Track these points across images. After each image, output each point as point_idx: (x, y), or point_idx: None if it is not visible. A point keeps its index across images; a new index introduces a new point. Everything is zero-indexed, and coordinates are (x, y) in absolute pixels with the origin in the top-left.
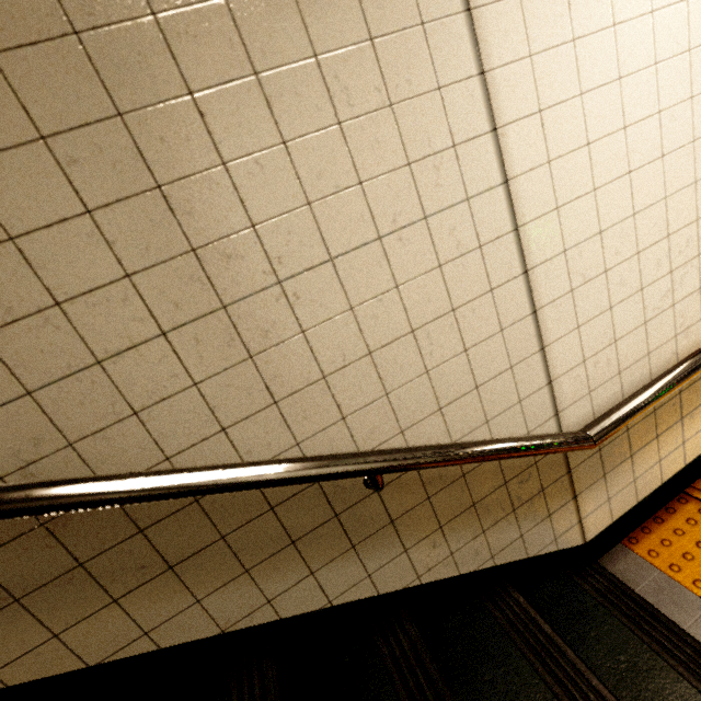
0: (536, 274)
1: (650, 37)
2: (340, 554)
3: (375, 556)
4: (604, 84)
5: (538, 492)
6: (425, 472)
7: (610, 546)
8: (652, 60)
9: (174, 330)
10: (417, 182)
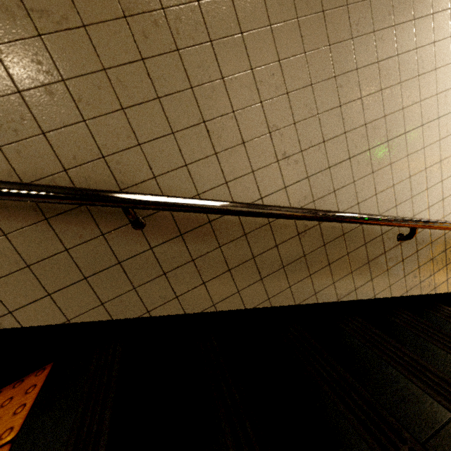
0: None
1: None
2: (382, 272)
3: (393, 277)
4: None
5: None
6: (418, 238)
7: None
8: None
9: (352, 157)
10: (438, 102)
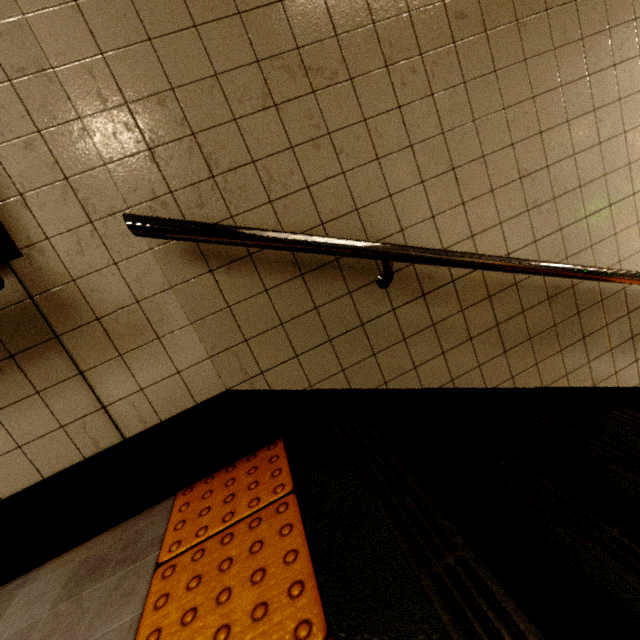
0: None
1: None
2: None
3: None
4: None
5: None
6: None
7: None
8: None
9: (613, 204)
10: None
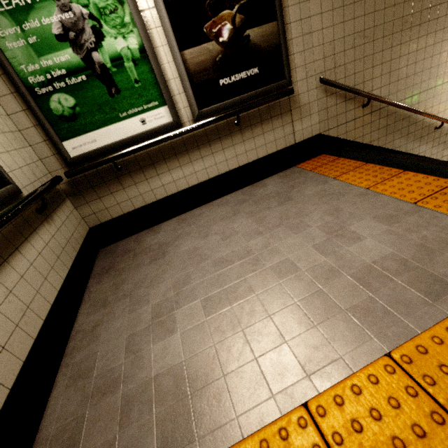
0: None
1: None
2: (424, 144)
3: (427, 147)
4: None
5: None
6: (442, 130)
7: None
8: None
9: (428, 90)
10: None
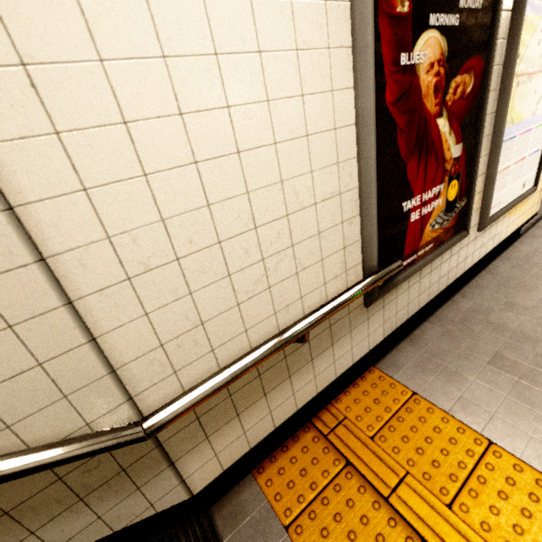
0: (63, 262)
1: (204, 22)
2: None
3: None
4: (140, 58)
5: (117, 473)
6: None
7: (241, 477)
8: (211, 49)
9: None
10: None
